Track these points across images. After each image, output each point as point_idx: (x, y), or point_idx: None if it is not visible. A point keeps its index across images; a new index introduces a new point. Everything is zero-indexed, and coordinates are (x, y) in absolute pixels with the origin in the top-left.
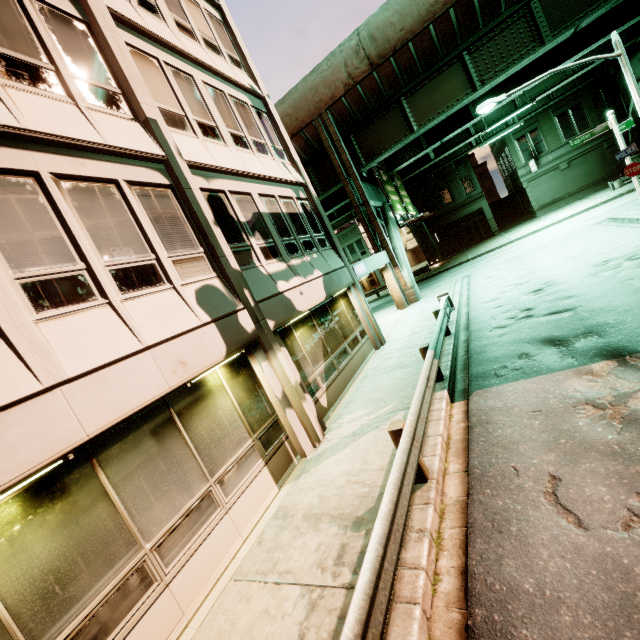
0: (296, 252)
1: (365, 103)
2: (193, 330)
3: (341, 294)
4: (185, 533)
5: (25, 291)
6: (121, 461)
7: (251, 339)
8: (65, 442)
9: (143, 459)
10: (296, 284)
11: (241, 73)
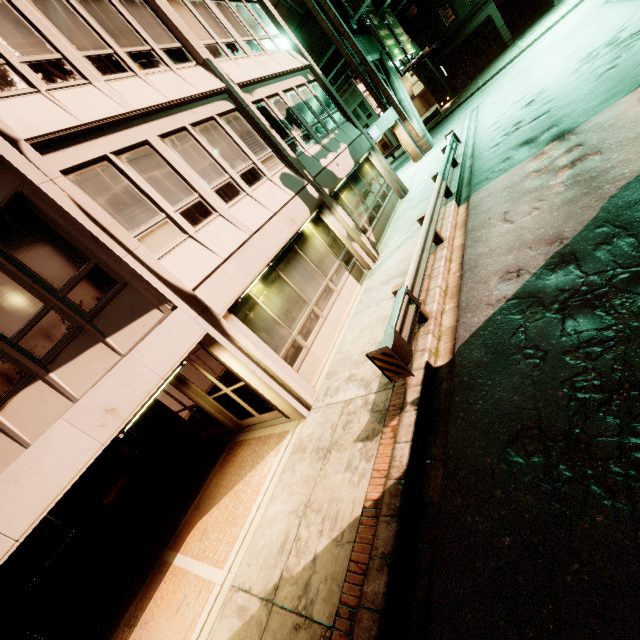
0: (323, 133)
1: None
2: (289, 201)
3: (364, 160)
4: (324, 301)
5: (217, 195)
6: (286, 270)
7: (319, 202)
8: (267, 258)
9: (294, 269)
10: (332, 159)
11: None
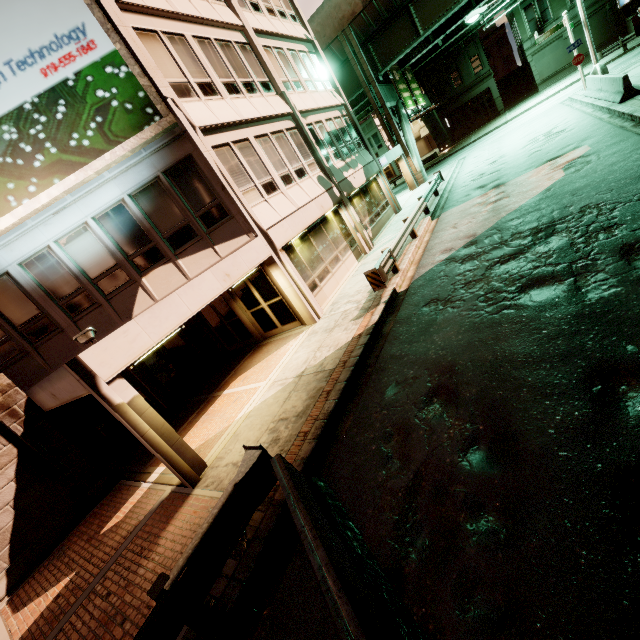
0: (347, 154)
1: (379, 15)
2: (322, 194)
3: (373, 179)
4: (334, 264)
5: (281, 180)
6: (314, 237)
7: (339, 200)
8: (305, 225)
9: (319, 238)
10: (351, 173)
11: (298, 26)
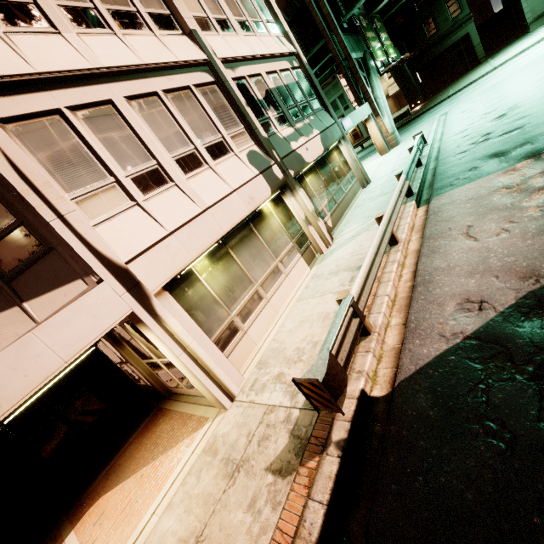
0: (298, 117)
1: None
2: (252, 179)
3: (334, 147)
4: (271, 282)
5: (177, 164)
6: (237, 247)
7: (282, 183)
8: (217, 234)
9: (245, 247)
10: (302, 143)
11: None
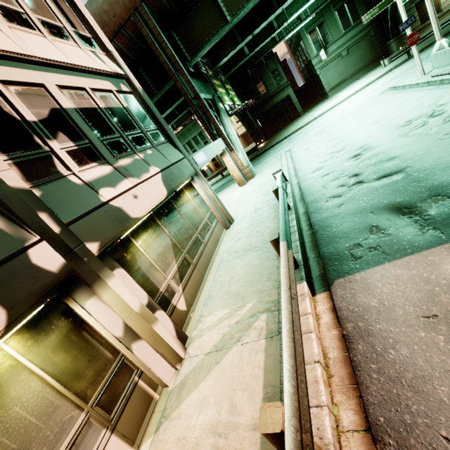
0: (124, 151)
1: None
2: None
3: (185, 185)
4: None
5: None
6: None
7: (59, 280)
8: None
9: None
10: (127, 187)
11: None
